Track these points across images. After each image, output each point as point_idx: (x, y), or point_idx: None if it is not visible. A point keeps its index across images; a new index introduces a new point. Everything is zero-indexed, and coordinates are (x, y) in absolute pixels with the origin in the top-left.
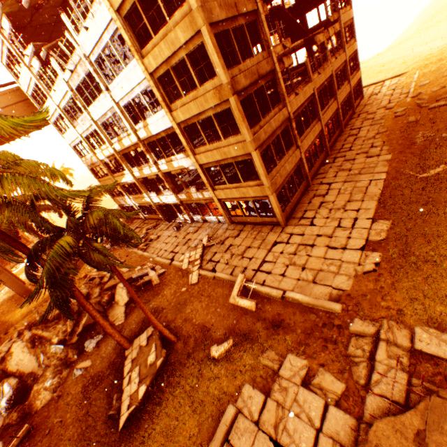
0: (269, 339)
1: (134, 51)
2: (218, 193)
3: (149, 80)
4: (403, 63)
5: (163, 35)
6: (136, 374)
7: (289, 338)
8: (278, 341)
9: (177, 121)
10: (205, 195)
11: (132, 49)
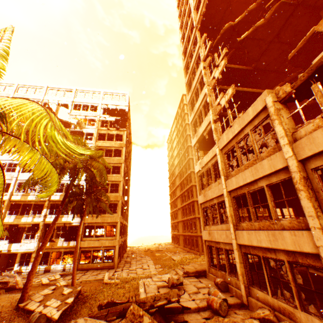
0: None
1: None
2: (84, 242)
3: None
4: None
5: None
6: (53, 300)
7: None
8: None
9: None
10: (71, 244)
11: None
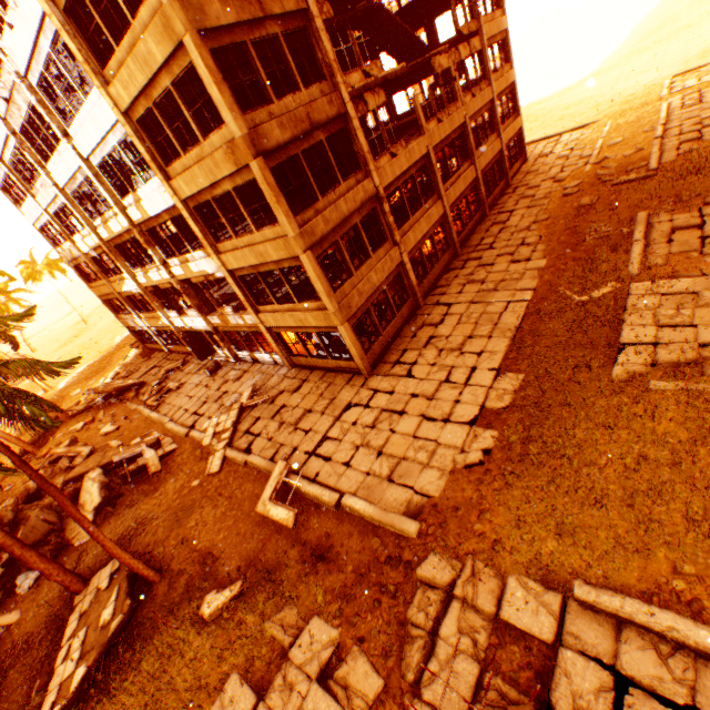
0: (299, 583)
1: (90, 71)
2: (266, 318)
3: (125, 124)
4: (596, 107)
5: (129, 46)
6: (79, 642)
7: (330, 582)
8: (308, 590)
9: (182, 196)
10: (247, 321)
11: (86, 67)
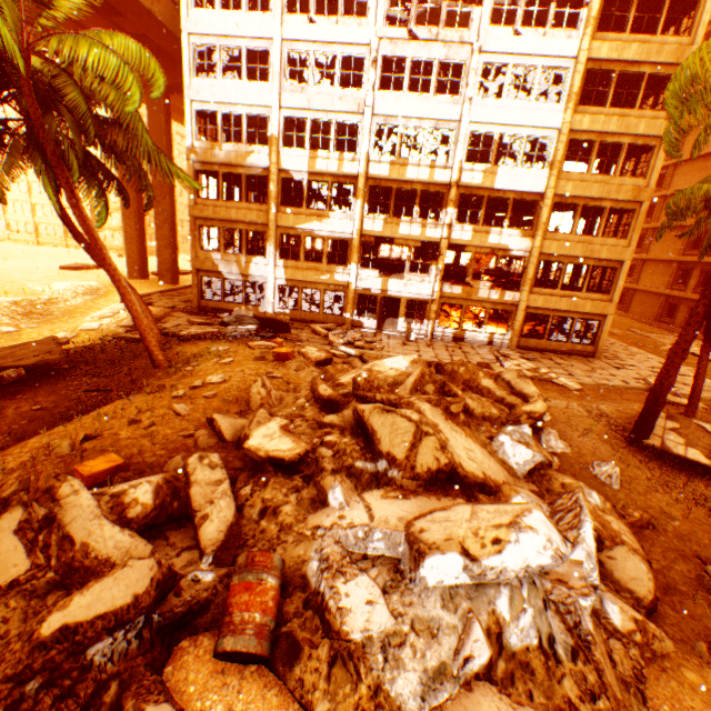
0: None
1: (573, 99)
2: (534, 298)
3: (563, 134)
4: None
5: (618, 114)
6: None
7: None
8: None
9: (557, 191)
10: (506, 297)
11: (572, 96)
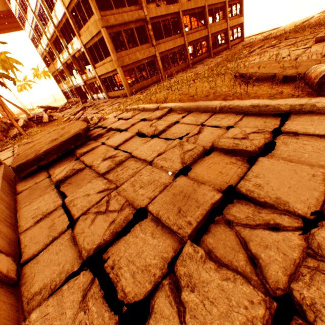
0: None
1: None
2: (97, 71)
3: None
4: None
5: None
6: None
7: None
8: None
9: (66, 6)
10: (93, 74)
11: None
